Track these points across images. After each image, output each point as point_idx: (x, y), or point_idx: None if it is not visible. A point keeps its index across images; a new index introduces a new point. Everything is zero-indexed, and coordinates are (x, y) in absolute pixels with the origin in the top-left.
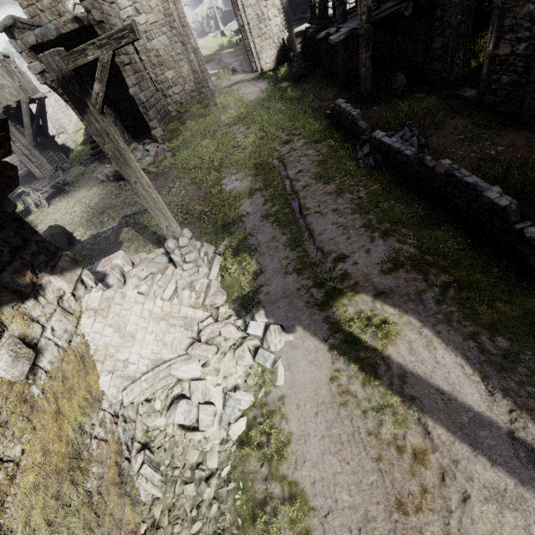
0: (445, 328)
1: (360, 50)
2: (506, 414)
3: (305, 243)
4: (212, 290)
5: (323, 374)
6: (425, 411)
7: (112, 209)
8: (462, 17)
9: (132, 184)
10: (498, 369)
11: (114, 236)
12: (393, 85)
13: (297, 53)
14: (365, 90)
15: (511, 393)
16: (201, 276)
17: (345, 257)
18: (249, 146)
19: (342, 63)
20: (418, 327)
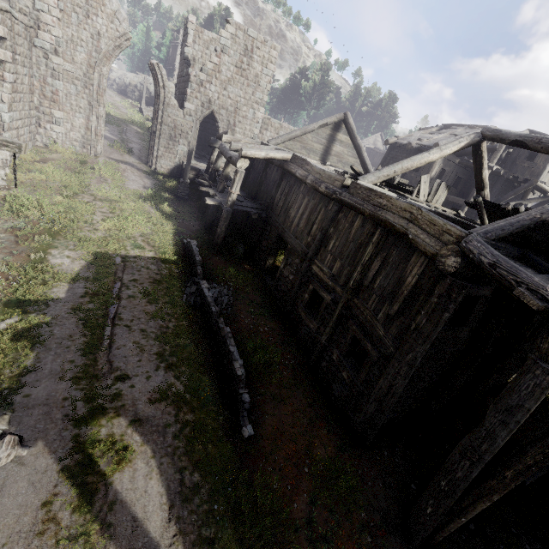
0: (167, 461)
1: (221, 218)
2: (170, 538)
3: (99, 352)
4: None
5: (38, 497)
6: (114, 538)
7: None
8: (277, 240)
9: None
10: (183, 500)
11: None
12: (235, 249)
13: (186, 181)
14: (216, 242)
15: (181, 520)
16: None
17: (127, 378)
18: (102, 230)
19: (211, 214)
20: (149, 457)
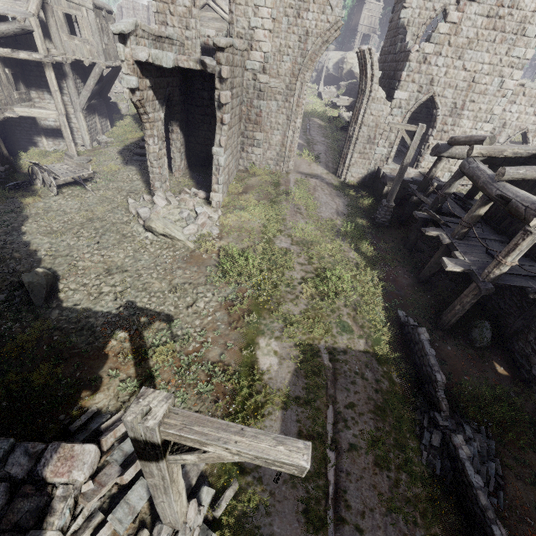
0: None
1: (467, 293)
2: None
3: None
4: None
5: None
6: None
7: (121, 274)
8: None
9: (157, 499)
10: None
11: (102, 335)
12: (475, 330)
13: (390, 204)
14: (448, 321)
15: None
16: None
17: None
18: (305, 300)
19: (433, 265)
20: None
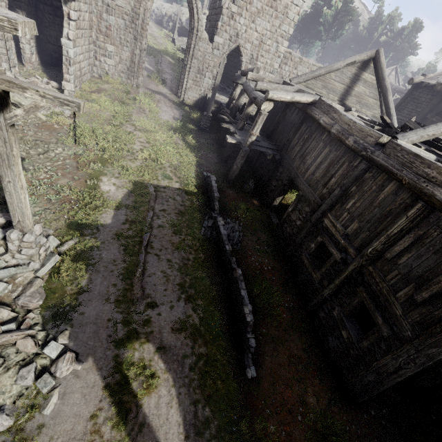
0: (184, 392)
1: (239, 156)
2: None
3: (135, 278)
4: (33, 289)
5: (87, 410)
6: None
7: None
8: (287, 183)
9: (5, 181)
10: (196, 433)
11: None
12: (246, 184)
13: (209, 115)
14: (231, 177)
15: None
16: (29, 270)
17: (155, 306)
18: (140, 160)
19: (228, 149)
20: (170, 385)
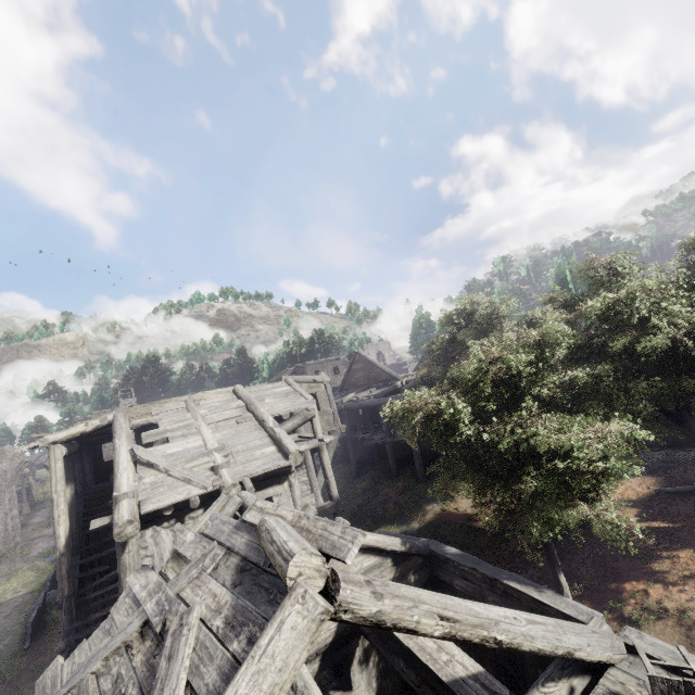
0: None
1: None
2: None
3: None
4: None
5: None
6: None
7: None
8: None
9: None
10: None
11: None
12: None
13: None
14: None
15: None
16: None
17: None
18: None
19: None
20: None
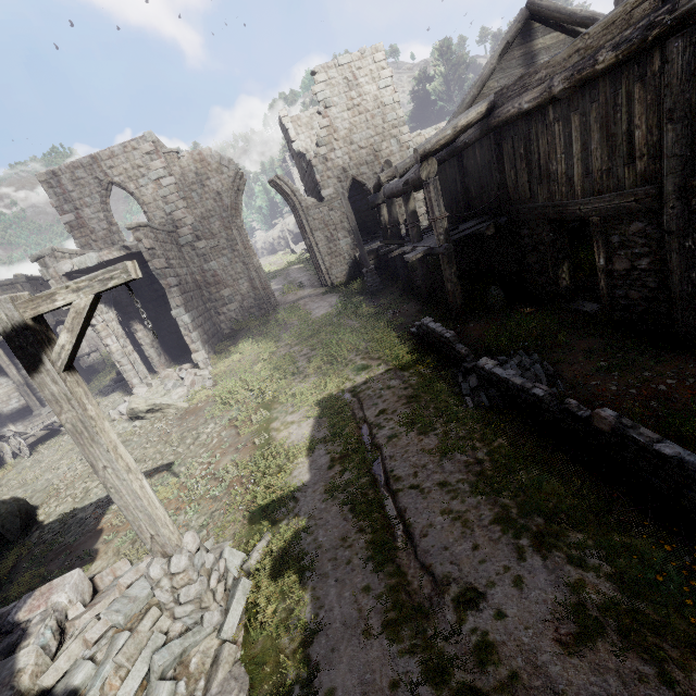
0: None
1: (443, 267)
2: None
3: (399, 554)
4: (221, 673)
5: None
6: None
7: None
8: (555, 235)
9: (99, 470)
10: None
11: (93, 518)
12: (488, 299)
13: (370, 268)
14: (456, 306)
15: None
16: (205, 632)
17: (477, 597)
18: (313, 373)
19: (423, 278)
20: None
